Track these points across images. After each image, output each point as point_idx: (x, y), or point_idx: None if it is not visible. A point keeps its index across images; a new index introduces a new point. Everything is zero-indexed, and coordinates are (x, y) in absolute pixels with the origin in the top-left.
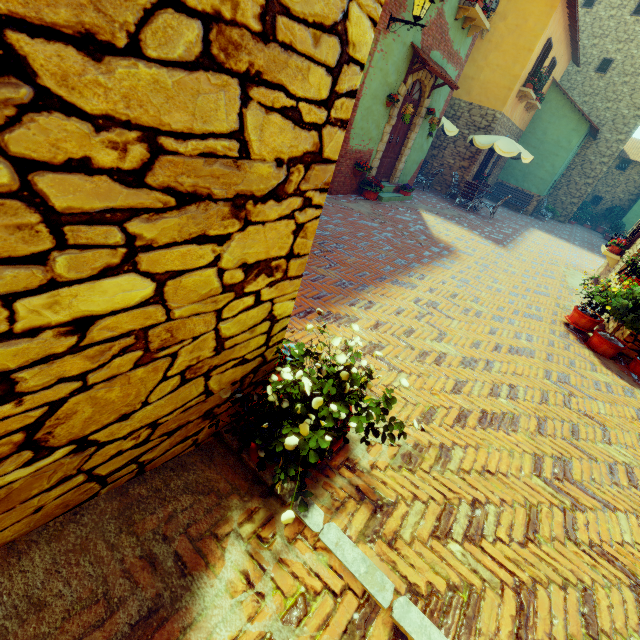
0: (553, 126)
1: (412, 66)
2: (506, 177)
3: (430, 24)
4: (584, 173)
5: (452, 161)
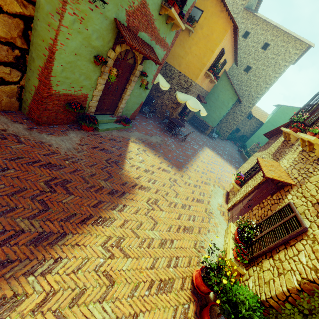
0: (222, 93)
1: (119, 38)
2: (198, 113)
3: (134, 9)
4: (233, 118)
5: (167, 102)
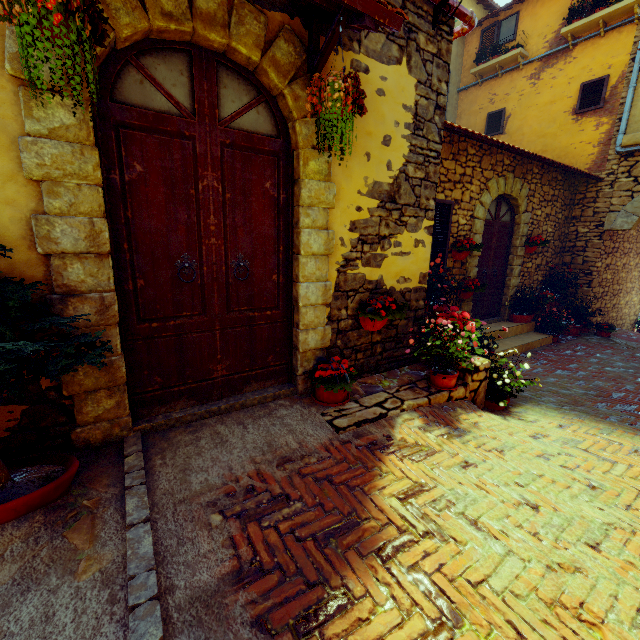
0: None
1: None
2: None
3: None
4: None
5: None
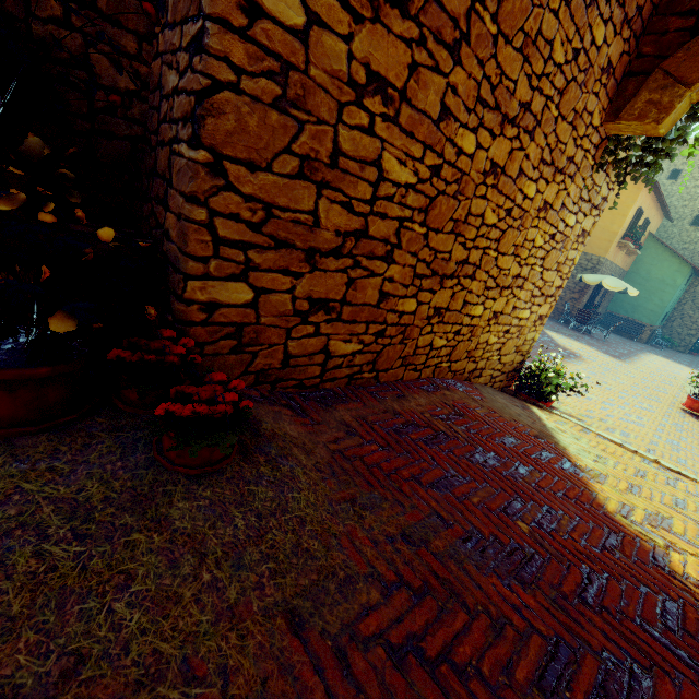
0: (656, 267)
1: None
2: (615, 308)
3: None
4: (697, 307)
5: (563, 293)
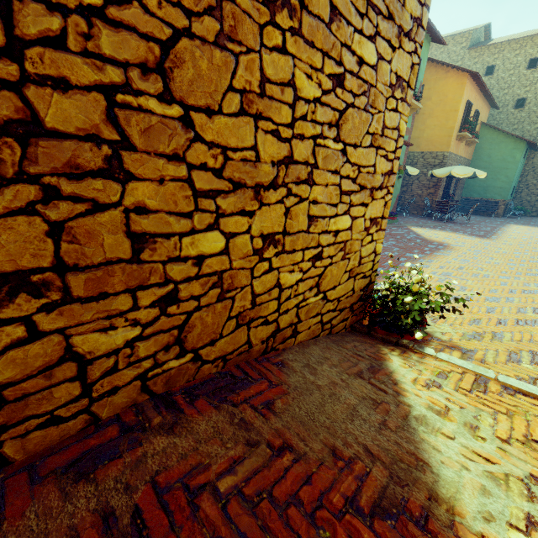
0: (494, 150)
1: None
2: (468, 193)
3: None
4: None
5: (420, 191)
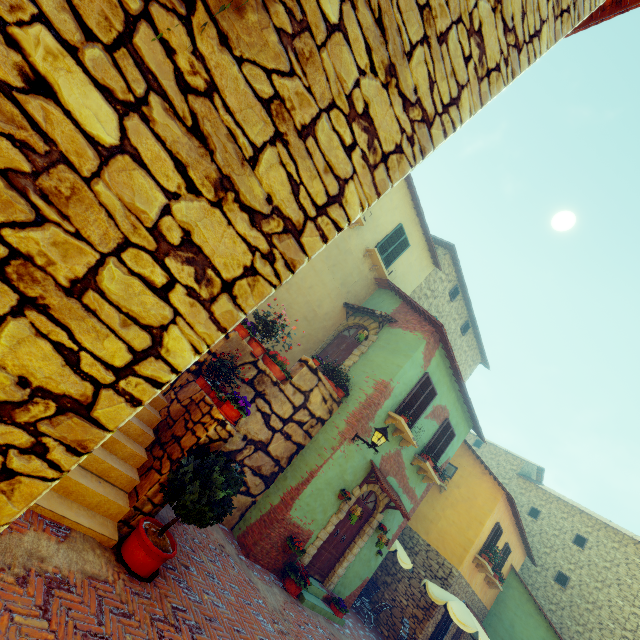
0: (520, 621)
1: (369, 477)
2: None
3: (389, 455)
4: None
5: (405, 601)
